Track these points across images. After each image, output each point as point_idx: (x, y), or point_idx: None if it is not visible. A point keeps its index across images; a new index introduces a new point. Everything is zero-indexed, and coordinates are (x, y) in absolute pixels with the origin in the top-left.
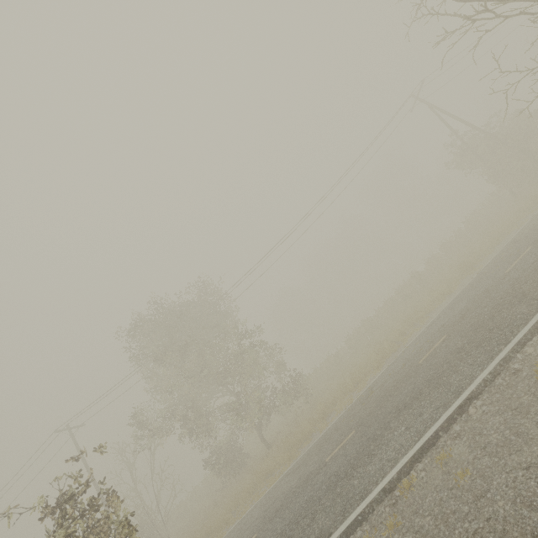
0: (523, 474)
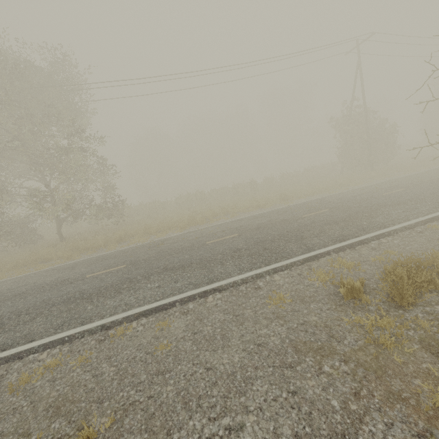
0: (202, 372)
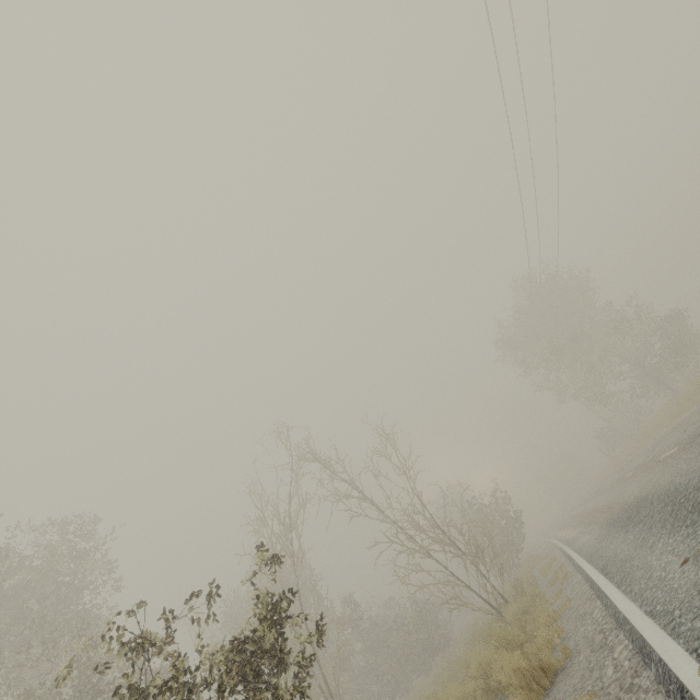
0: None
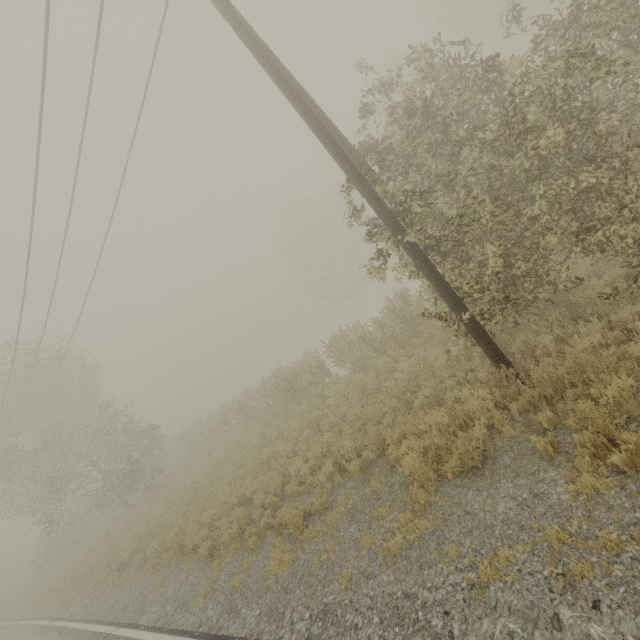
0: None
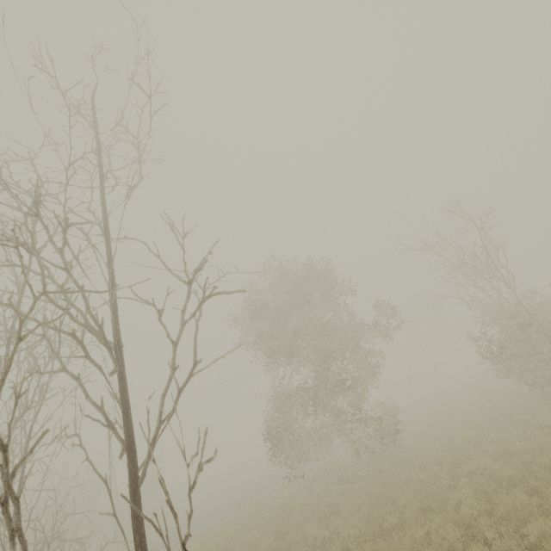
0: None
